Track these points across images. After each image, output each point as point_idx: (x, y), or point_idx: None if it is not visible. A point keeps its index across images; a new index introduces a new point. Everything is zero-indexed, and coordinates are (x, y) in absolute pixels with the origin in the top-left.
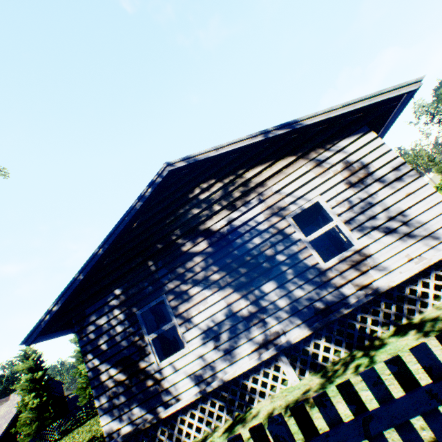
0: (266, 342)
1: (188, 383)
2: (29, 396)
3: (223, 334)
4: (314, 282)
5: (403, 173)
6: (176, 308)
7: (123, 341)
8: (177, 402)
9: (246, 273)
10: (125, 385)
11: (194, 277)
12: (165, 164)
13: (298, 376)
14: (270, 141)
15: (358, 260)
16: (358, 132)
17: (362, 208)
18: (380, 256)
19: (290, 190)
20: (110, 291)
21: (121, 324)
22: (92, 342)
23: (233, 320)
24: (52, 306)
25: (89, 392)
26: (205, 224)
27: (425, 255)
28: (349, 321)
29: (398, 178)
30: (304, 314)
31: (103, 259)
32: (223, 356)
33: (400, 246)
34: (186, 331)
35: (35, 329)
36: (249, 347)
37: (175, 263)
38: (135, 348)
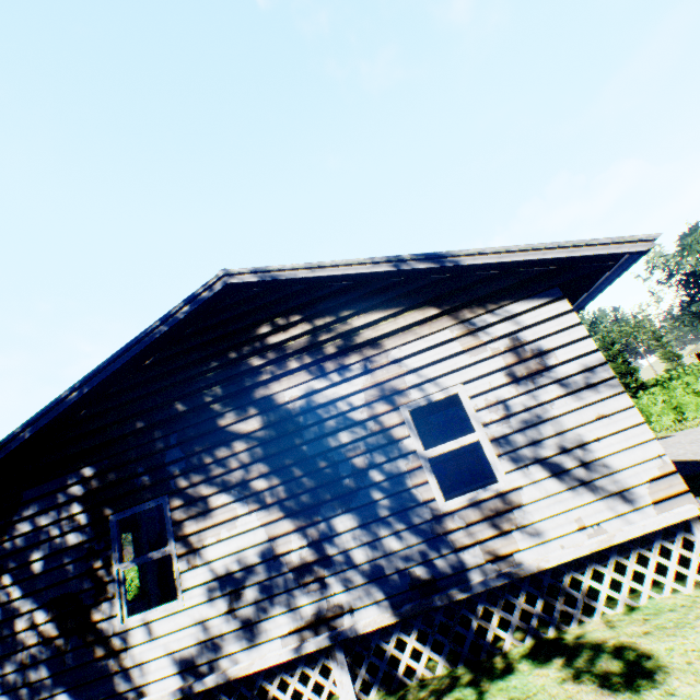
0: (317, 620)
1: (167, 667)
2: None
3: (249, 590)
4: (421, 532)
5: (600, 380)
6: (181, 524)
7: (73, 564)
8: (138, 698)
9: (313, 490)
10: (55, 647)
11: (225, 477)
12: (222, 272)
13: (357, 692)
14: (404, 275)
15: (499, 509)
16: (544, 295)
17: (525, 422)
18: (535, 511)
19: (417, 364)
20: (75, 468)
21: (79, 532)
22: (19, 554)
23: (272, 567)
24: None
25: None
26: (267, 387)
27: (607, 526)
28: (463, 612)
29: (590, 386)
30: (393, 584)
31: (77, 408)
32: (239, 630)
33: (570, 500)
34: (188, 569)
35: None
36: (288, 622)
37: (200, 444)
38: (90, 581)
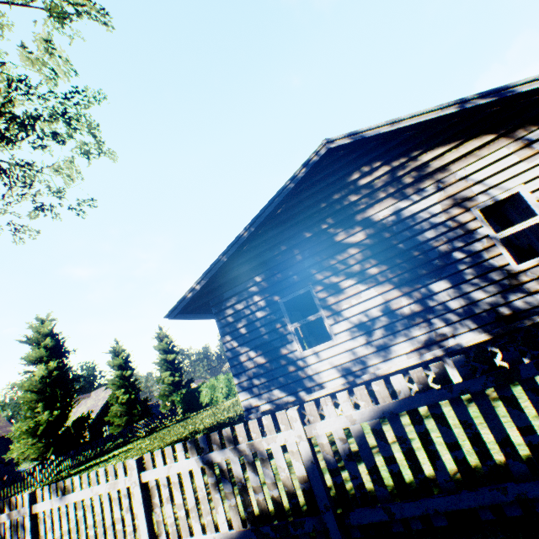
0: (429, 343)
1: (334, 374)
2: (119, 391)
3: (377, 331)
4: (500, 285)
5: None
6: (324, 300)
7: (263, 327)
8: (320, 389)
9: (411, 270)
10: (264, 368)
11: (346, 270)
12: (324, 141)
13: None
14: (460, 116)
15: None
16: None
17: None
18: None
19: (481, 178)
20: (249, 278)
21: (262, 310)
22: (231, 325)
23: (391, 317)
24: (196, 284)
25: (171, 400)
26: (364, 213)
27: None
28: None
29: None
30: (482, 319)
31: (244, 244)
32: (376, 352)
33: None
34: (334, 323)
35: (178, 305)
36: (408, 346)
37: (325, 254)
38: (276, 335)
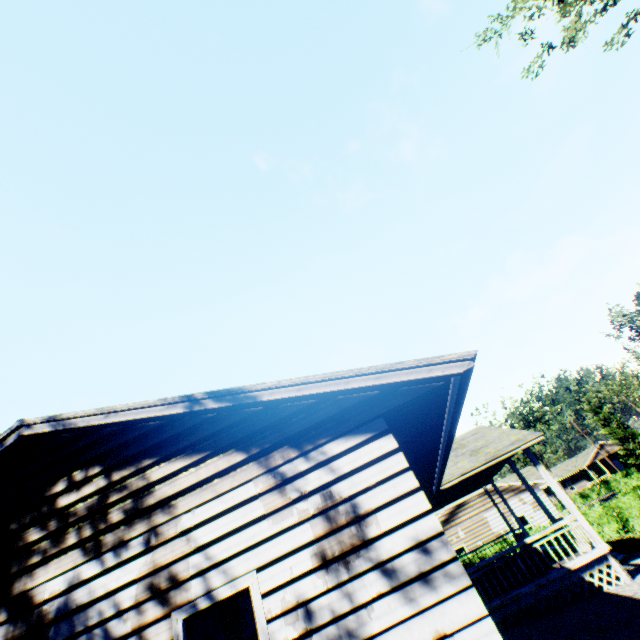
0: None
1: None
2: None
3: None
4: None
5: (436, 563)
6: None
7: None
8: None
9: None
10: None
11: None
12: (18, 422)
13: None
14: (215, 410)
15: None
16: (365, 429)
17: None
18: None
19: (209, 537)
20: None
21: None
22: None
23: None
24: None
25: None
26: (32, 574)
27: None
28: None
29: (423, 574)
30: None
31: None
32: None
33: None
34: None
35: None
36: None
37: None
38: None
